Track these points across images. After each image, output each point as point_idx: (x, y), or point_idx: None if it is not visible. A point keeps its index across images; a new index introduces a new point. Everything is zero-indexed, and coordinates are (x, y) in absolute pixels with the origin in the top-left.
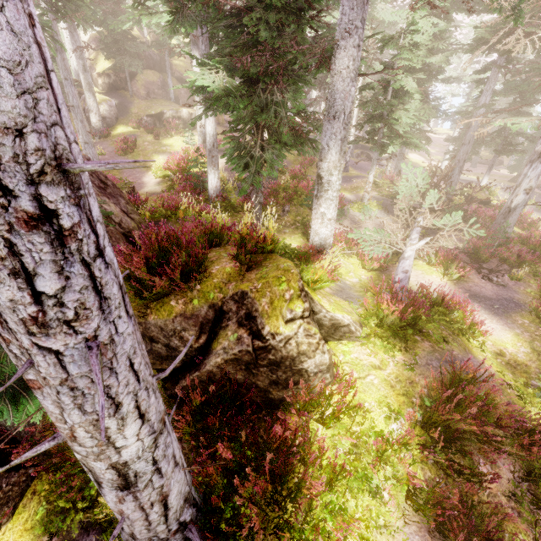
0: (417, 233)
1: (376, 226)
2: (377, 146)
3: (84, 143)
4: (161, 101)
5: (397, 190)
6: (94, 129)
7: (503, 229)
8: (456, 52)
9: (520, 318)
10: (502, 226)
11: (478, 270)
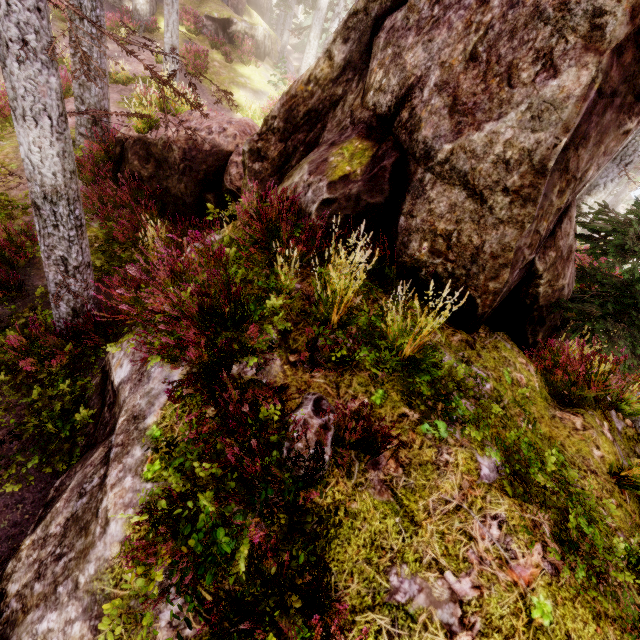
0: None
1: None
2: None
3: (170, 45)
4: None
5: None
6: (137, 14)
7: None
8: None
9: None
10: None
11: None
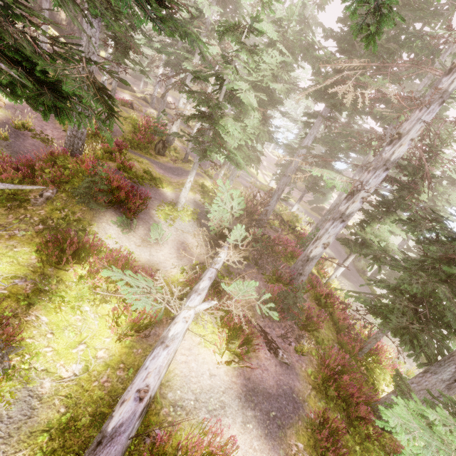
0: (209, 279)
1: (178, 243)
2: (199, 149)
3: None
4: None
5: (209, 208)
6: None
7: (299, 276)
8: (295, 92)
9: (295, 439)
10: (299, 272)
11: (266, 340)
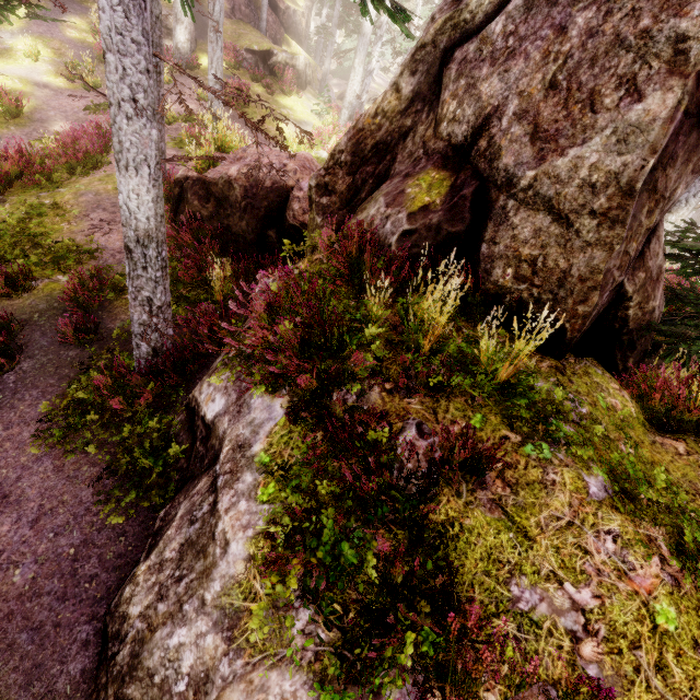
0: None
1: None
2: None
3: (214, 82)
4: (249, 26)
5: None
6: (179, 52)
7: None
8: None
9: None
10: None
11: None
